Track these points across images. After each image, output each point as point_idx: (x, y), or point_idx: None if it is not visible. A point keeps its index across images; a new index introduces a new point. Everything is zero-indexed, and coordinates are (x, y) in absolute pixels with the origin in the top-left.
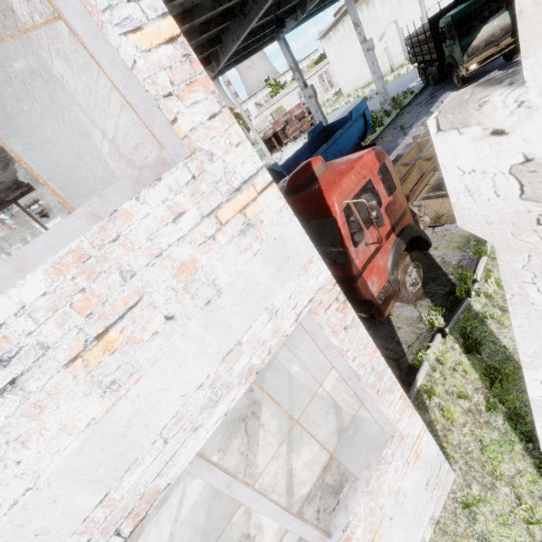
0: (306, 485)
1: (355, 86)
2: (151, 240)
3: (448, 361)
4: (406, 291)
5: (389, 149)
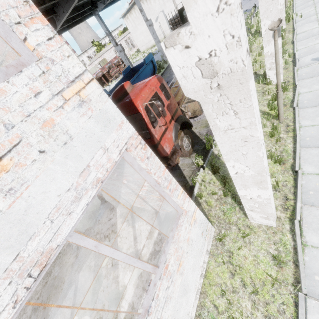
0: (146, 255)
1: (146, 47)
2: (21, 106)
3: (207, 179)
4: (184, 150)
5: (168, 81)
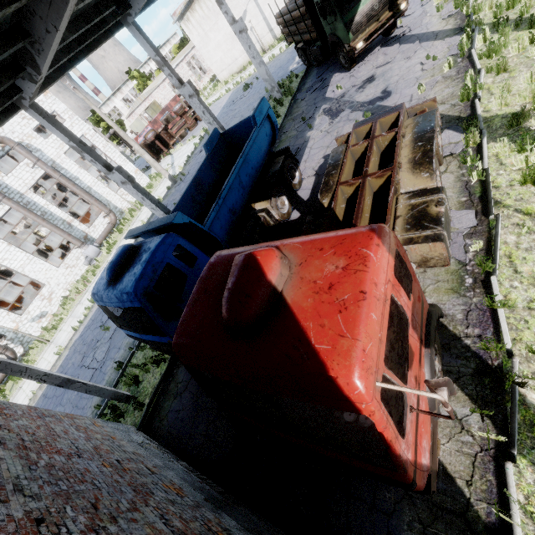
0: None
1: (230, 72)
2: None
3: None
4: None
5: (298, 147)
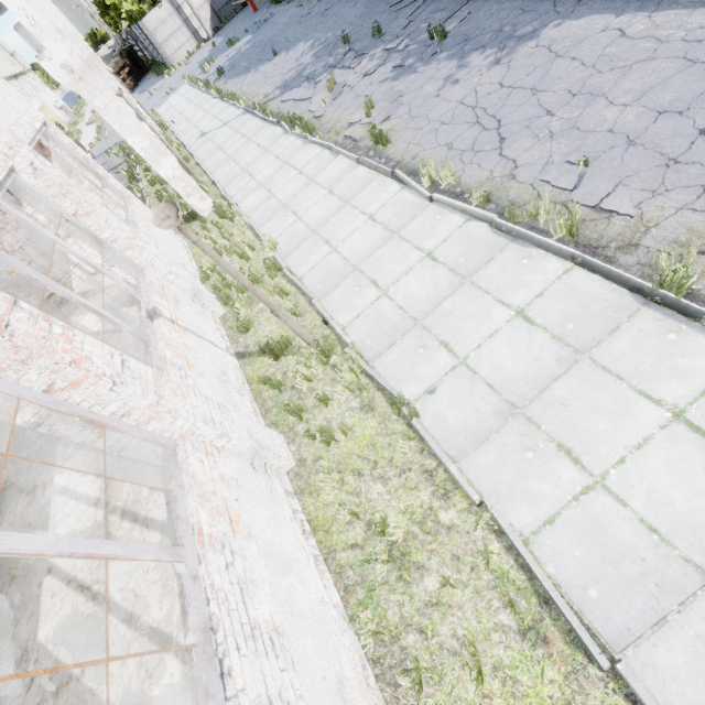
0: None
1: None
2: None
3: None
4: None
5: None
